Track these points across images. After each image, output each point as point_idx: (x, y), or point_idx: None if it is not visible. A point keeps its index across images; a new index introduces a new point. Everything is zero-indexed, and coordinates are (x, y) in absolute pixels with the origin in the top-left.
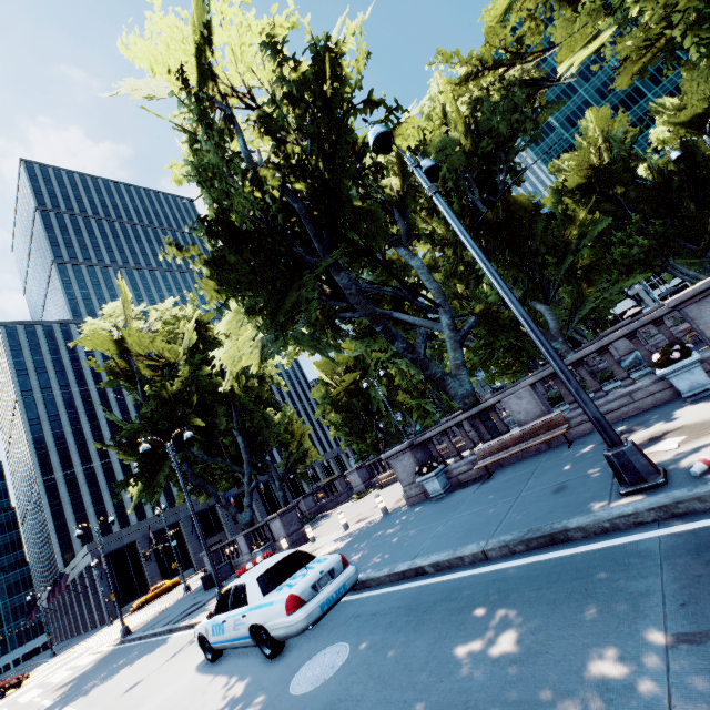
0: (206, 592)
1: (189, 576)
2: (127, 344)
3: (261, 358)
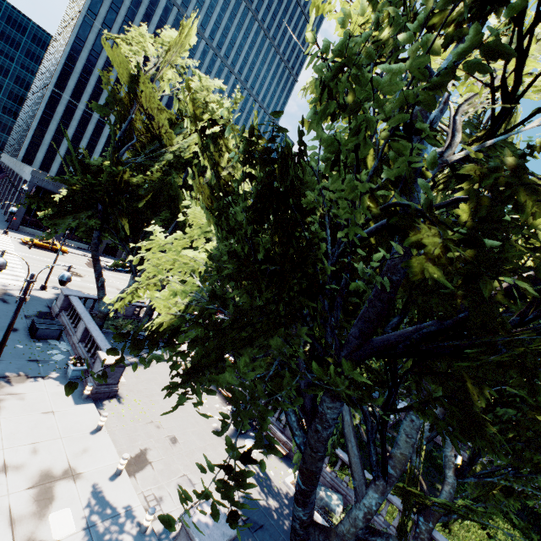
0: (20, 341)
1: (81, 248)
2: (140, 89)
3: (175, 321)
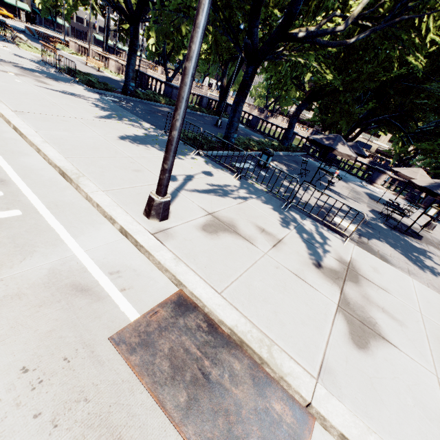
0: None
1: None
2: None
3: None
